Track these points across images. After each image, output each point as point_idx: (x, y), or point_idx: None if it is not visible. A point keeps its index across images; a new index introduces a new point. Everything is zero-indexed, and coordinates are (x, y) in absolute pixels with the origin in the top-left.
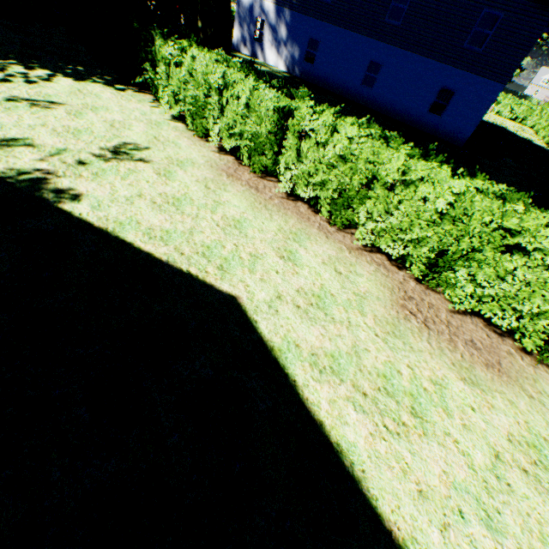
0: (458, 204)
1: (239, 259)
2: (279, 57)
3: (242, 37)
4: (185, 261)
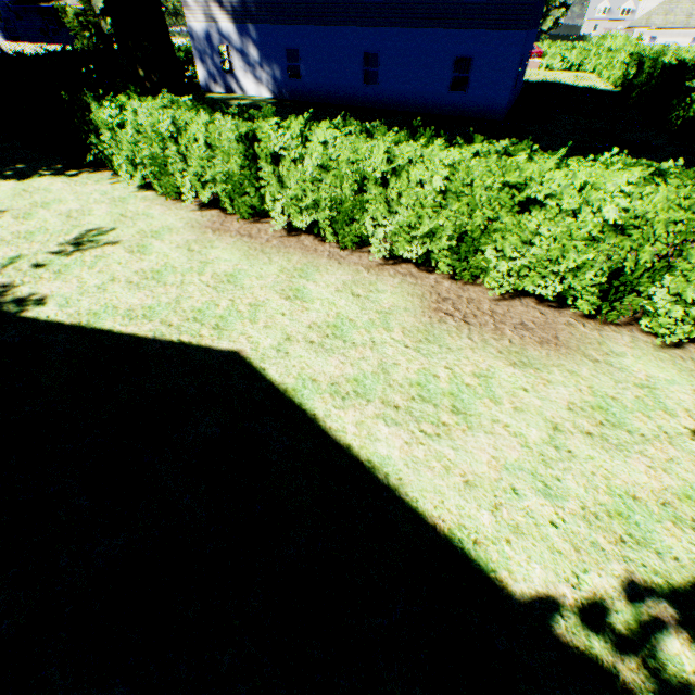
0: (455, 176)
1: (238, 313)
2: (258, 83)
3: (209, 74)
4: (175, 331)
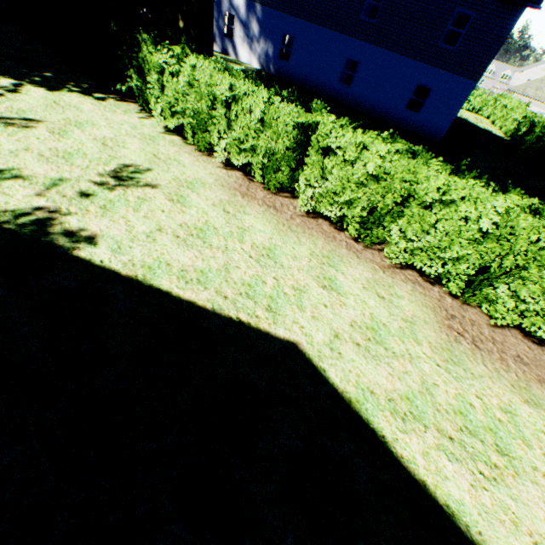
0: (503, 223)
1: (284, 295)
2: (252, 54)
3: None
4: (231, 306)
